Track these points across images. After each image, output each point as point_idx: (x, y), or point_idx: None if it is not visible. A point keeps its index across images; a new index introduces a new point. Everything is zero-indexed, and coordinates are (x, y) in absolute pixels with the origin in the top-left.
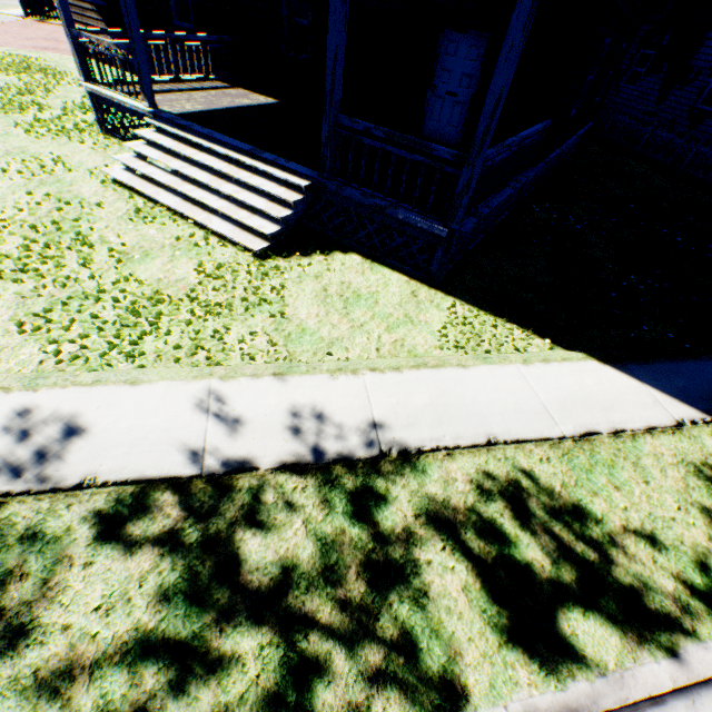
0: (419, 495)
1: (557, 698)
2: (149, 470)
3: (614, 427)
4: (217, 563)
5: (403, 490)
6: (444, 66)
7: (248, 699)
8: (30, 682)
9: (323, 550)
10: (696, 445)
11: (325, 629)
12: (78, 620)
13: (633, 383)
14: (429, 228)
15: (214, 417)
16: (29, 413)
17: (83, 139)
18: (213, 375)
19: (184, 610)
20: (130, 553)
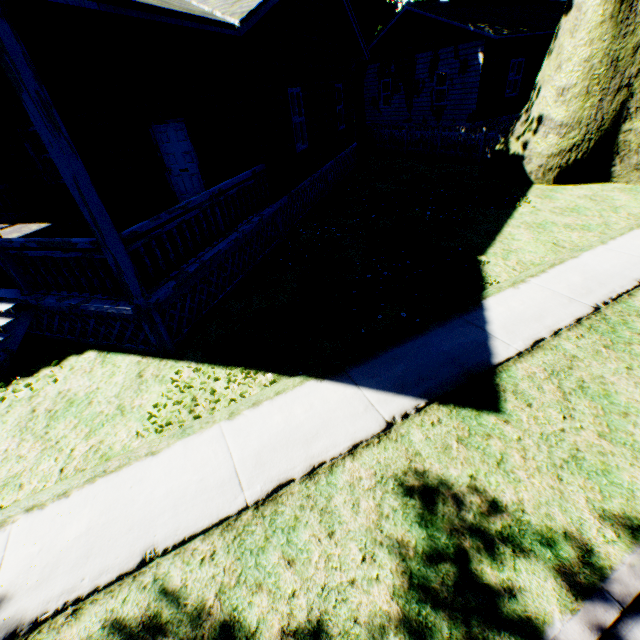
0: None
1: None
2: None
3: (313, 463)
4: None
5: None
6: (166, 151)
7: None
8: None
9: None
10: (403, 447)
11: None
12: None
13: (349, 391)
14: (118, 311)
15: None
16: None
17: None
18: None
19: None
20: None
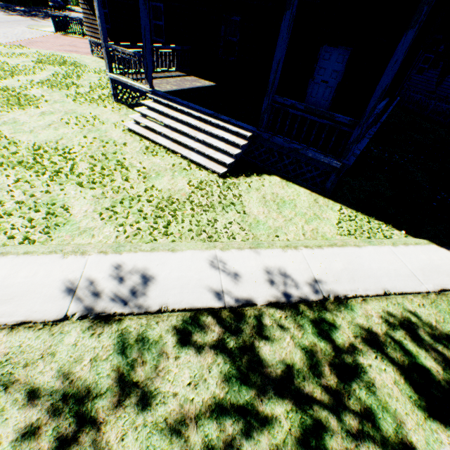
0: (353, 324)
1: None
2: (195, 303)
3: None
4: (248, 360)
5: (342, 320)
6: (321, 65)
7: (288, 442)
8: (164, 425)
9: (306, 355)
10: None
11: (320, 403)
12: (180, 390)
13: None
14: (329, 162)
15: (223, 273)
16: (120, 267)
17: (106, 105)
18: (216, 247)
19: (237, 387)
20: (198, 352)
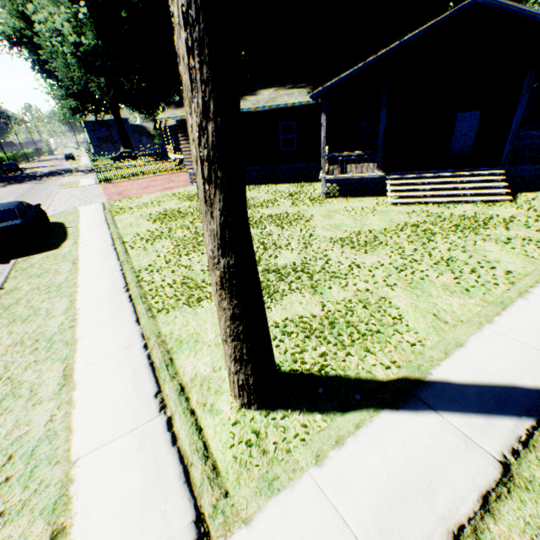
0: None
1: None
2: None
3: None
4: None
5: None
6: (458, 126)
7: None
8: None
9: None
10: None
11: None
12: None
13: None
14: None
15: None
16: None
17: (332, 201)
18: None
19: None
20: None
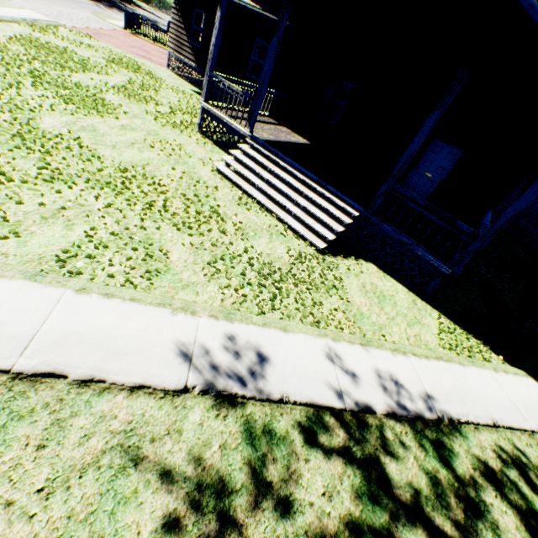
0: (470, 454)
1: None
2: (315, 398)
3: None
4: (377, 476)
5: (459, 447)
6: (428, 157)
7: None
8: None
9: (431, 481)
10: None
11: None
12: (315, 499)
13: None
14: (438, 266)
15: (338, 368)
16: (234, 338)
17: (190, 134)
18: (327, 336)
19: (370, 506)
20: (327, 457)
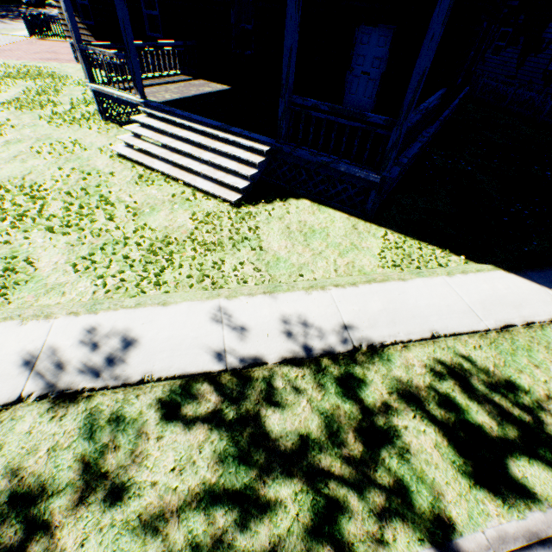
0: (389, 378)
1: (520, 524)
2: (188, 367)
3: (525, 320)
4: (251, 433)
5: (376, 374)
6: (359, 52)
7: (293, 531)
8: (137, 523)
9: (326, 421)
10: None
11: (339, 479)
12: (161, 478)
13: (534, 286)
14: (366, 176)
15: (227, 327)
16: (95, 330)
17: (90, 125)
18: (220, 296)
19: (234, 468)
20: (188, 428)
